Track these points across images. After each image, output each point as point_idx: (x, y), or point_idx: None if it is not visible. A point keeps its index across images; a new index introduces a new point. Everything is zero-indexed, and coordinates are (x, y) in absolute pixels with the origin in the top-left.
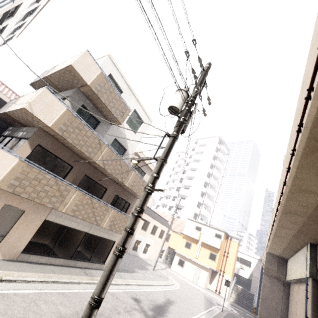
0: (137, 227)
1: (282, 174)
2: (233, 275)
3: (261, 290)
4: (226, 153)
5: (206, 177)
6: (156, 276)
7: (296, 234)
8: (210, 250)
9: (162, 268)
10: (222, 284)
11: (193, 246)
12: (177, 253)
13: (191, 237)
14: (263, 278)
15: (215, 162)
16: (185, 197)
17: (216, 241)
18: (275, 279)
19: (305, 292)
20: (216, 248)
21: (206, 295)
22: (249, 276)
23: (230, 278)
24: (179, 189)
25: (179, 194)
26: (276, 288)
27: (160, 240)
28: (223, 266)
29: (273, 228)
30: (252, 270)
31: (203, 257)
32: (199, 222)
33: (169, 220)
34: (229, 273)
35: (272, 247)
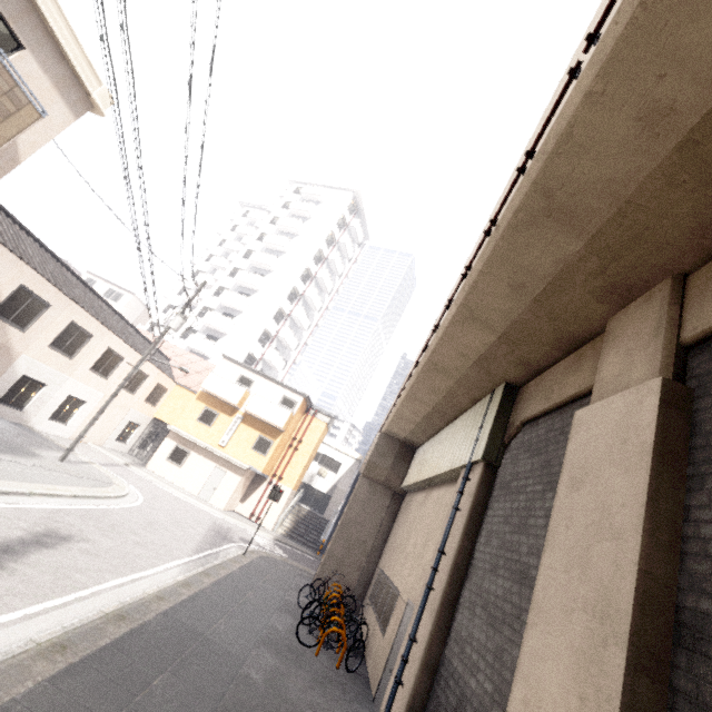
0: (33, 336)
1: (544, 116)
2: (300, 487)
3: (346, 508)
4: (360, 242)
5: (301, 278)
6: (62, 473)
7: (493, 348)
8: (262, 431)
9: (113, 463)
10: (269, 502)
11: (220, 420)
12: (174, 434)
13: (222, 400)
14: (358, 484)
15: (329, 252)
16: (236, 313)
17: (280, 413)
18: (380, 486)
19: (458, 496)
20: (276, 429)
21: (222, 524)
22: (329, 489)
23: (291, 490)
24: (224, 292)
25: (222, 303)
26: (377, 503)
27: (127, 397)
28: (282, 466)
29: (432, 339)
30: (340, 477)
31: (241, 446)
32: (251, 369)
33: (175, 359)
34: (291, 480)
35: (401, 415)
